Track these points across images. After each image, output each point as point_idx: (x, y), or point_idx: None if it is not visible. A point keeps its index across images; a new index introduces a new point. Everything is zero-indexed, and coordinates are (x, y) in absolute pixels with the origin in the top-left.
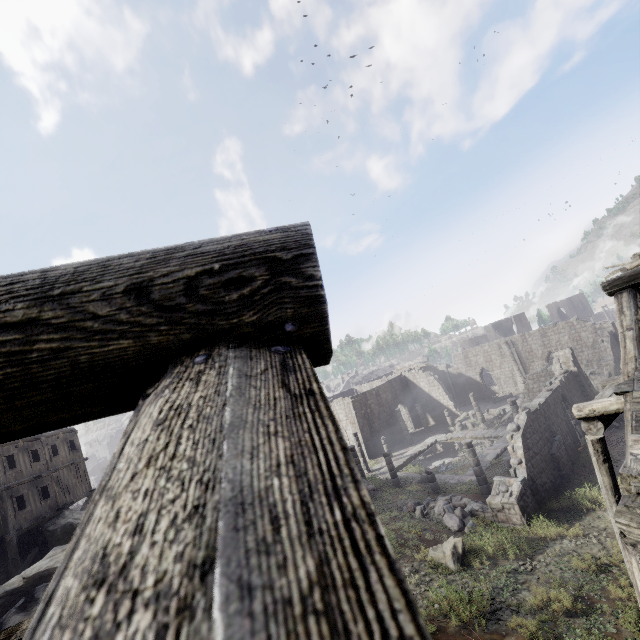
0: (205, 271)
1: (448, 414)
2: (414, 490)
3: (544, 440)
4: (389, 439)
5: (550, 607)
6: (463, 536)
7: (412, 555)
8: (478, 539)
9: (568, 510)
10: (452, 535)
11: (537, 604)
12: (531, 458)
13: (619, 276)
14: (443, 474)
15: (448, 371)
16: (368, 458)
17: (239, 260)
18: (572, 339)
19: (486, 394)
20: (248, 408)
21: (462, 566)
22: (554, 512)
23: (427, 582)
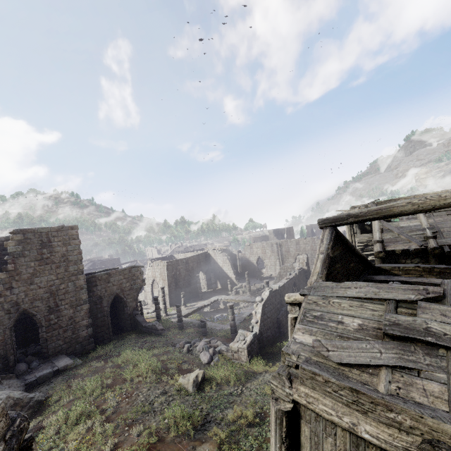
0: None
1: (230, 283)
2: (190, 332)
3: (276, 309)
4: (188, 294)
5: (239, 421)
6: (208, 367)
7: (167, 380)
8: (216, 371)
9: (276, 354)
10: (202, 366)
11: (233, 418)
12: (264, 320)
13: (328, 217)
14: (214, 322)
15: (238, 255)
16: (169, 305)
17: None
18: (312, 249)
19: (257, 273)
20: None
21: (198, 390)
22: (268, 355)
23: (169, 401)
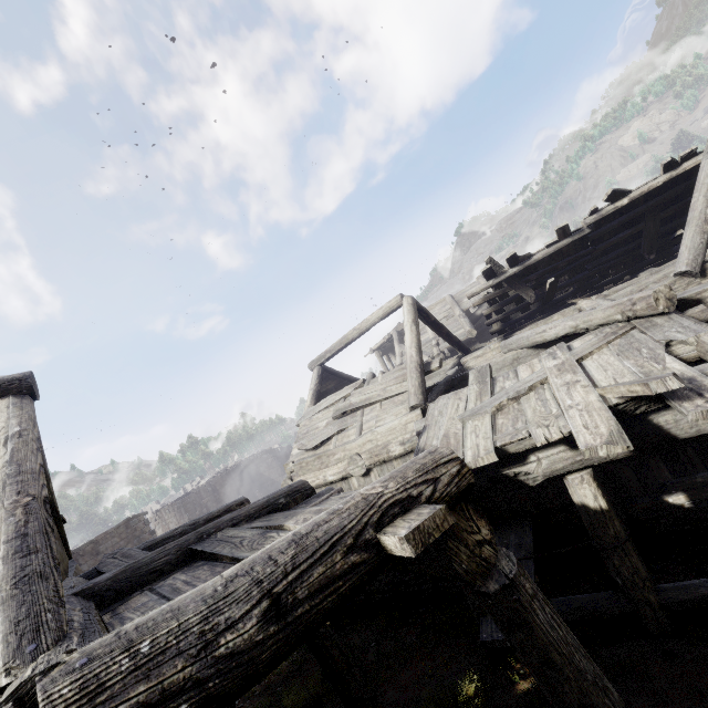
0: (5, 383)
1: None
2: None
3: None
4: None
5: None
6: None
7: None
8: None
9: None
10: None
11: None
12: None
13: (314, 359)
14: None
15: (290, 451)
16: None
17: (13, 380)
18: None
19: None
20: (15, 400)
21: None
22: None
23: None
